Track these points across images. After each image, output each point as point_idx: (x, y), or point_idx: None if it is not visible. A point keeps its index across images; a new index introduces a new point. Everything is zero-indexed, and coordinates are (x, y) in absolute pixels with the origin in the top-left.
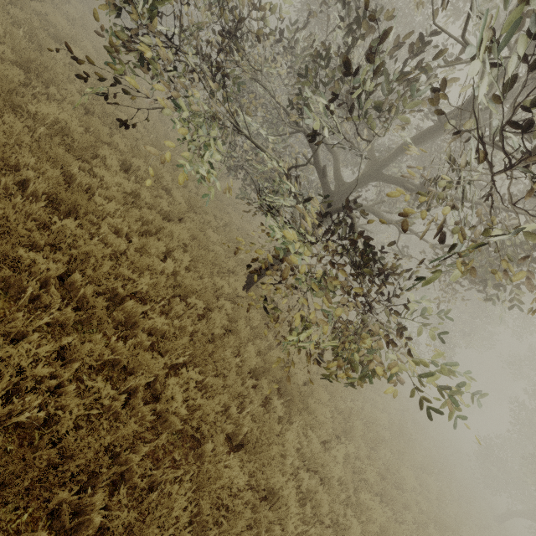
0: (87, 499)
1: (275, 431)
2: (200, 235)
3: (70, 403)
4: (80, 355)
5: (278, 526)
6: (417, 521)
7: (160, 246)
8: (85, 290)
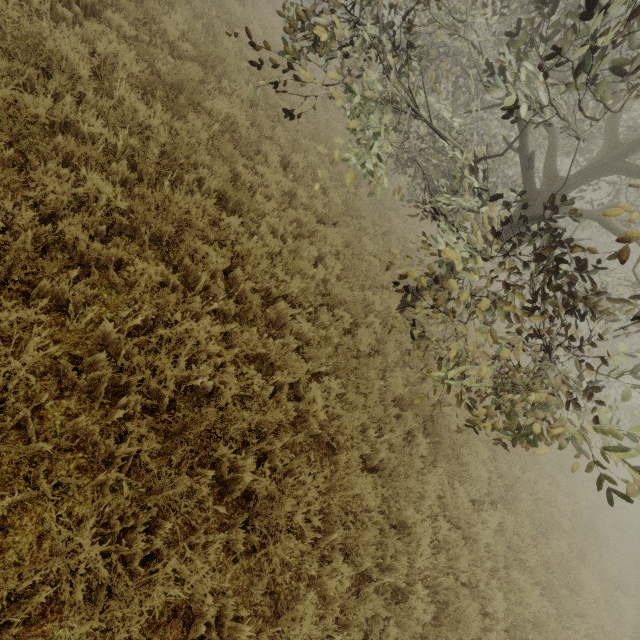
0: (240, 461)
1: (416, 466)
2: (355, 242)
3: (231, 380)
4: (239, 343)
5: (406, 557)
6: (592, 637)
7: (312, 250)
8: (244, 285)
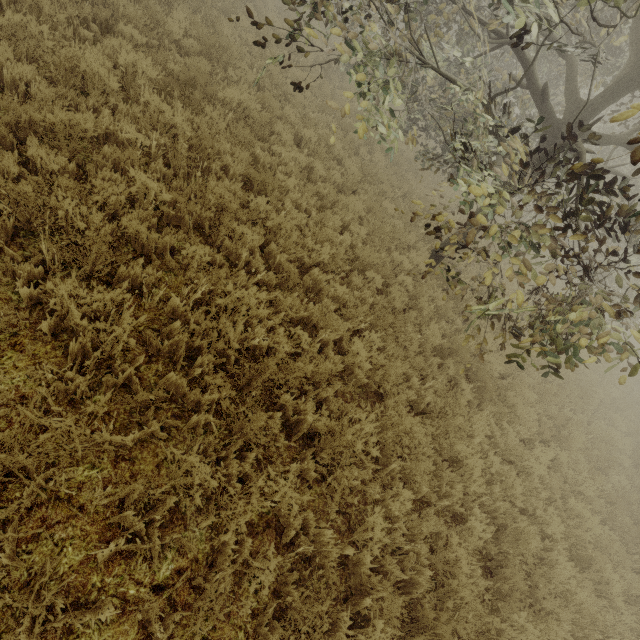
0: (301, 406)
1: (461, 406)
2: (376, 207)
3: (282, 340)
4: (283, 309)
5: (461, 485)
6: None
7: (336, 219)
8: (280, 258)
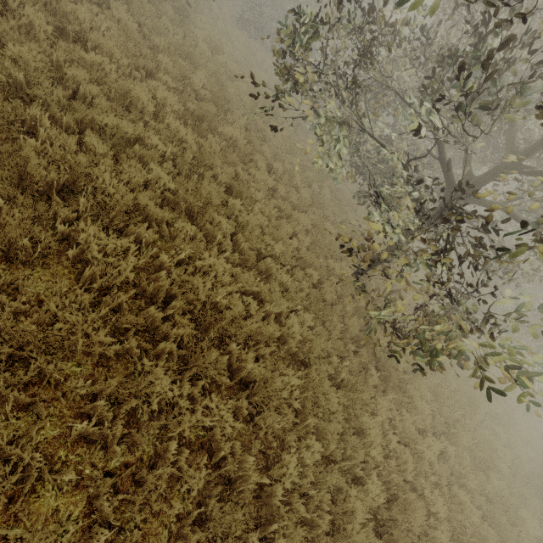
0: (243, 355)
1: (369, 385)
2: (320, 225)
3: (237, 303)
4: (241, 282)
5: (362, 450)
6: None
7: (289, 227)
8: (244, 245)
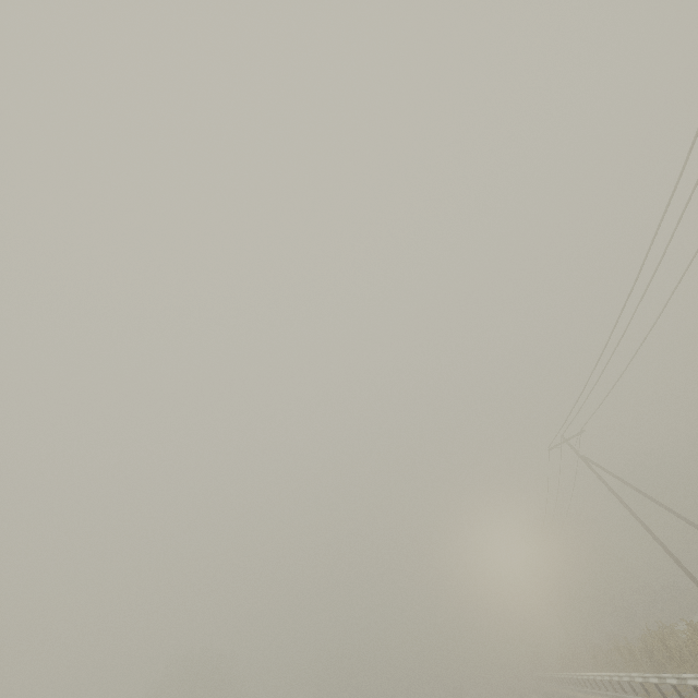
0: None
1: None
2: None
3: None
4: None
5: None
6: None
7: None
8: None
